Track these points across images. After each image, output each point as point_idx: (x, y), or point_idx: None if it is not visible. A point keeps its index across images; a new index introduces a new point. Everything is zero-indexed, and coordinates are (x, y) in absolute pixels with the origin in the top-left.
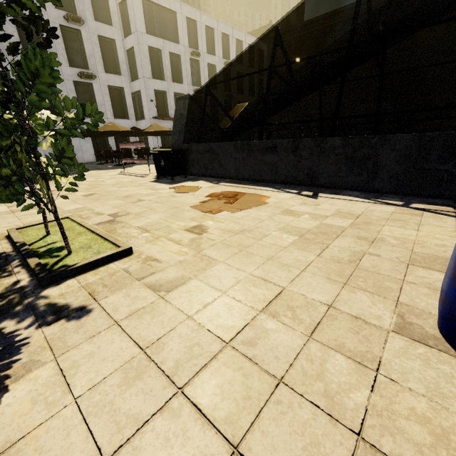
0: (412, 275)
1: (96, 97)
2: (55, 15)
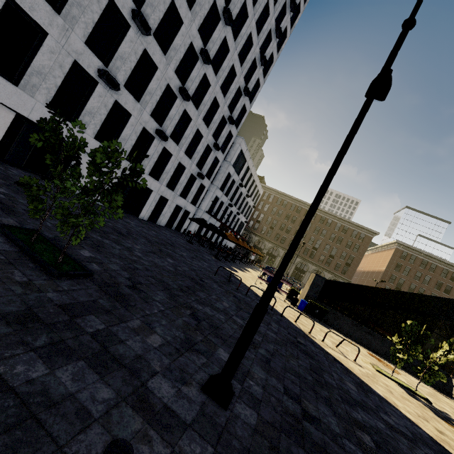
0: None
1: (193, 186)
2: (209, 138)
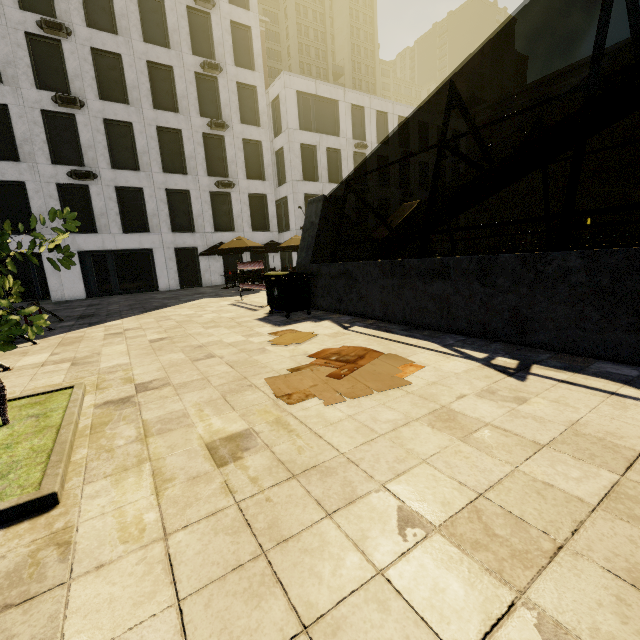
0: None
1: (233, 207)
2: (199, 124)
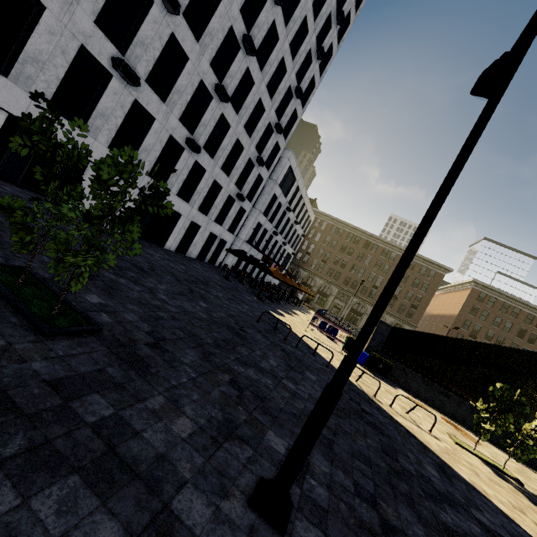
0: None
1: (230, 210)
2: (252, 151)
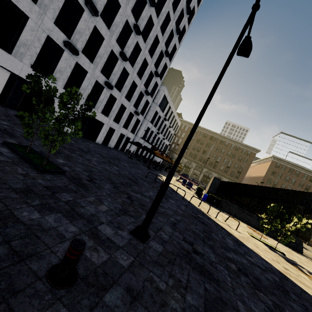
0: (308, 263)
1: (131, 121)
2: (142, 87)
